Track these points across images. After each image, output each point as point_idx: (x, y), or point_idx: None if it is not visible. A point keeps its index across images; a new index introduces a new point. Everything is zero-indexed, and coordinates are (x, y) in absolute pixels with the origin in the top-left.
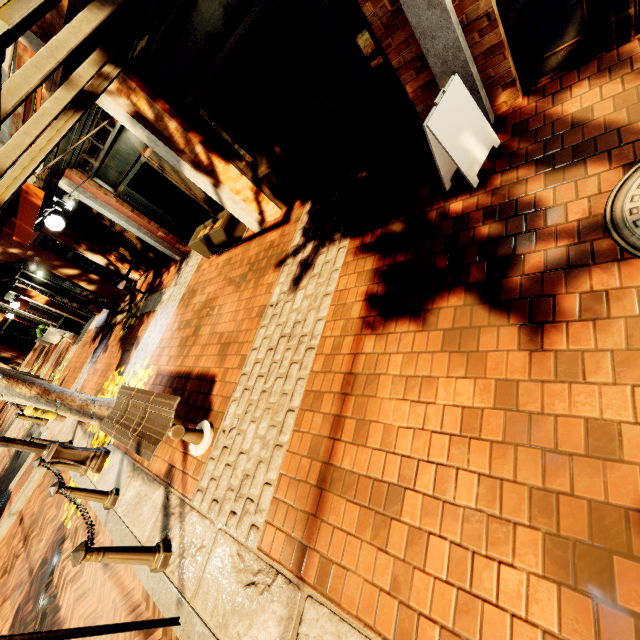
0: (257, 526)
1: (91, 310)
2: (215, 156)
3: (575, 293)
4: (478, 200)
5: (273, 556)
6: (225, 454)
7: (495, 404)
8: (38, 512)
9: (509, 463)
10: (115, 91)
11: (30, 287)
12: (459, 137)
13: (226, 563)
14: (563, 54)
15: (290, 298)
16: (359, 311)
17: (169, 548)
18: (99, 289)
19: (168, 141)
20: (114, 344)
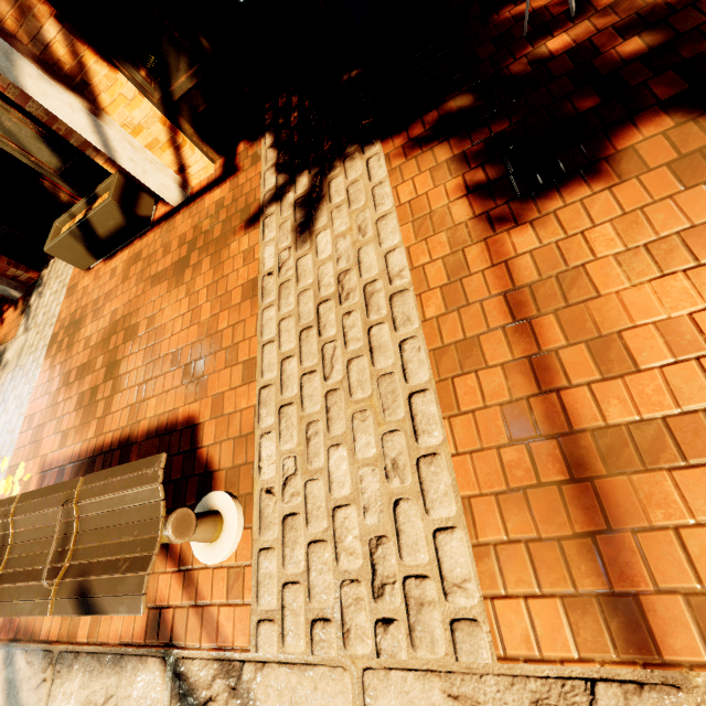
0: (468, 618)
1: None
2: (87, 49)
3: None
4: (589, 26)
5: (547, 656)
6: (296, 527)
7: None
8: None
9: None
10: None
11: None
12: None
13: None
14: None
15: (305, 250)
16: (466, 212)
17: None
18: None
19: None
20: None
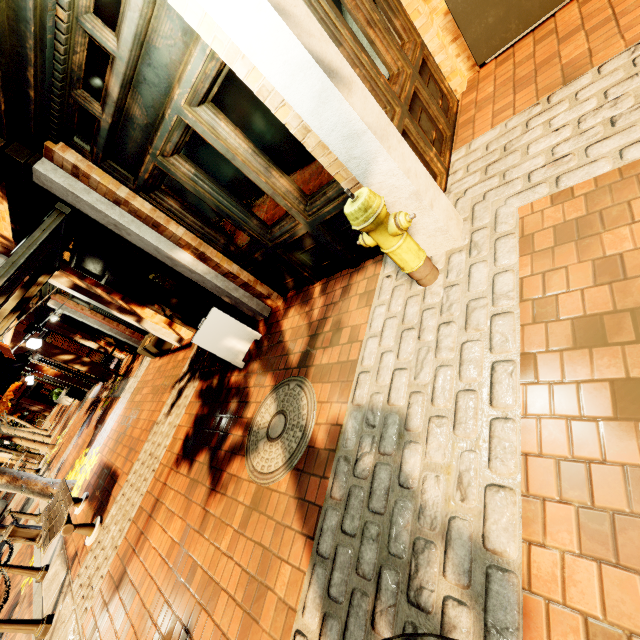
0: (87, 609)
1: (91, 381)
2: (133, 305)
3: (229, 471)
4: (240, 378)
5: (86, 632)
6: (97, 547)
7: (183, 540)
8: (12, 576)
9: (170, 582)
10: (59, 274)
11: (42, 363)
12: (222, 342)
13: (68, 635)
14: (292, 283)
15: (164, 421)
16: (179, 447)
17: (51, 620)
18: (90, 369)
19: (99, 298)
20: (93, 421)
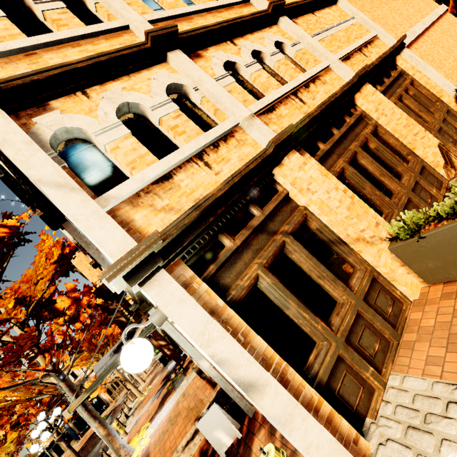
0: None
1: None
2: None
3: None
4: None
5: None
6: None
7: None
8: None
9: None
10: None
11: None
12: (214, 432)
13: None
14: None
15: (179, 454)
16: None
17: None
18: (171, 354)
19: None
20: (161, 396)
